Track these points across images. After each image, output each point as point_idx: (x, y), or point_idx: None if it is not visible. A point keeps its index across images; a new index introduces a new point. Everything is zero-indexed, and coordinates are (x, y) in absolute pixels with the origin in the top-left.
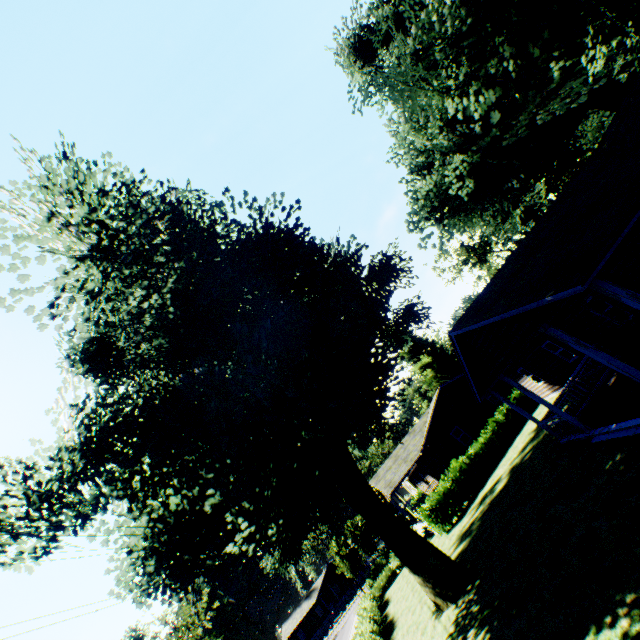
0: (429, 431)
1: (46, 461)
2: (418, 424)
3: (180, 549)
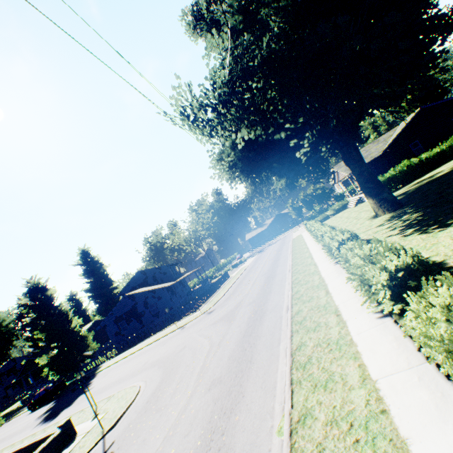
0: (393, 141)
1: (220, 83)
2: (383, 137)
3: (248, 163)
